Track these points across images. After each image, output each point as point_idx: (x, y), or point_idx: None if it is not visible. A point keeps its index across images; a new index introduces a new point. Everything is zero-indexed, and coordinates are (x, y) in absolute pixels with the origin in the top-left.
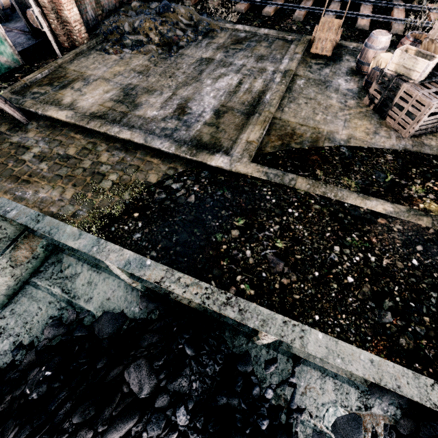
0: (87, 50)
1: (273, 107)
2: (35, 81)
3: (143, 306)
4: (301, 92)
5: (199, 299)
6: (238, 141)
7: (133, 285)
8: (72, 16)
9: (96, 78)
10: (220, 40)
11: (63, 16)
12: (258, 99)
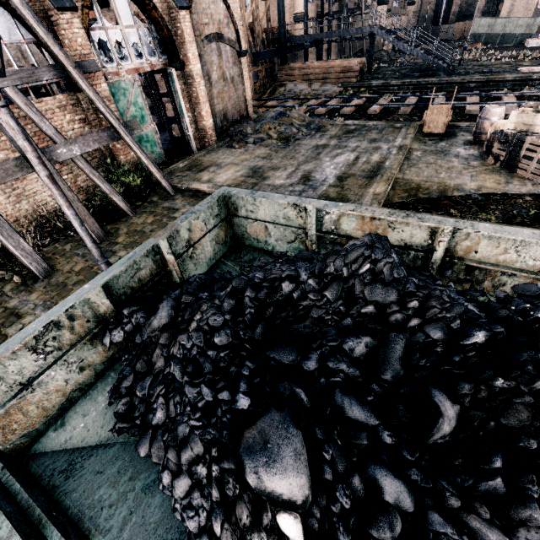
0: (216, 148)
1: (394, 170)
2: (178, 169)
3: (330, 247)
4: (420, 160)
5: (385, 215)
6: (365, 194)
7: (313, 248)
8: (208, 124)
9: (227, 164)
10: (332, 132)
11: (201, 125)
12: (377, 167)
